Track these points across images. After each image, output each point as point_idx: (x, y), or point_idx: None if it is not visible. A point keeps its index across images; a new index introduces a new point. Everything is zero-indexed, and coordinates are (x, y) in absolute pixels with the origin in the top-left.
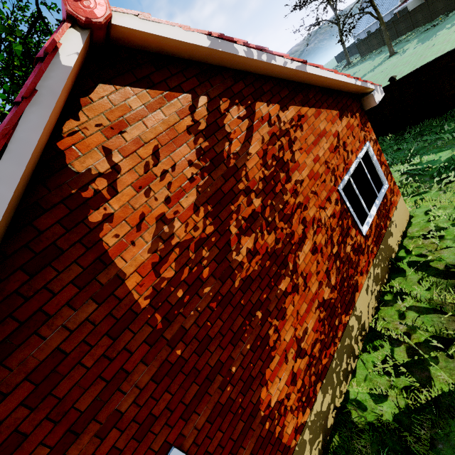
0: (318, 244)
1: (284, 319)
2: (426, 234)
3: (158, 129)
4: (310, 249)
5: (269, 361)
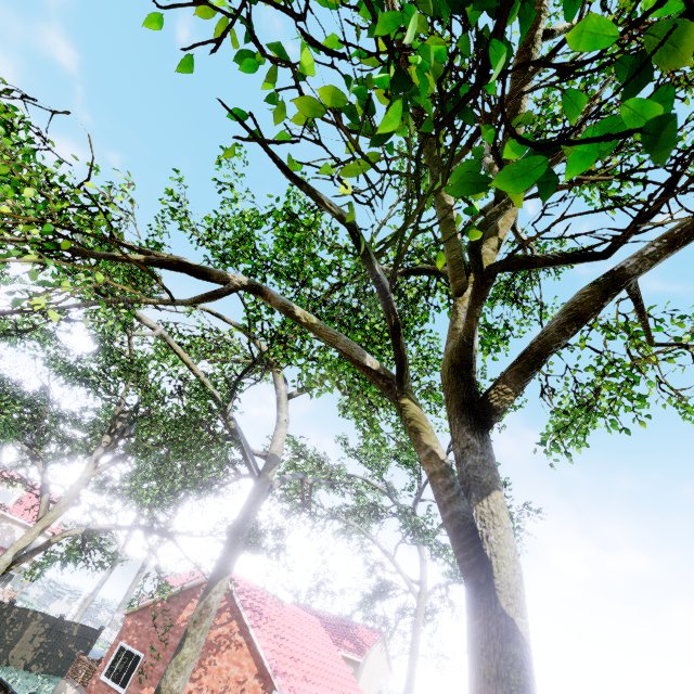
0: None
1: None
2: None
3: None
4: (190, 689)
5: (155, 686)
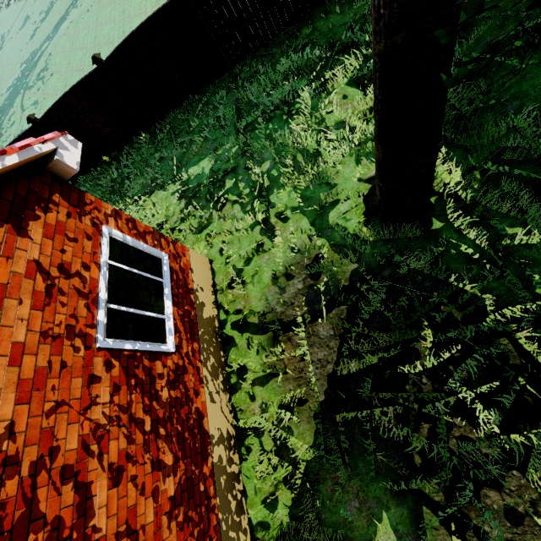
0: (117, 460)
1: None
2: (232, 282)
3: None
4: (109, 487)
5: None
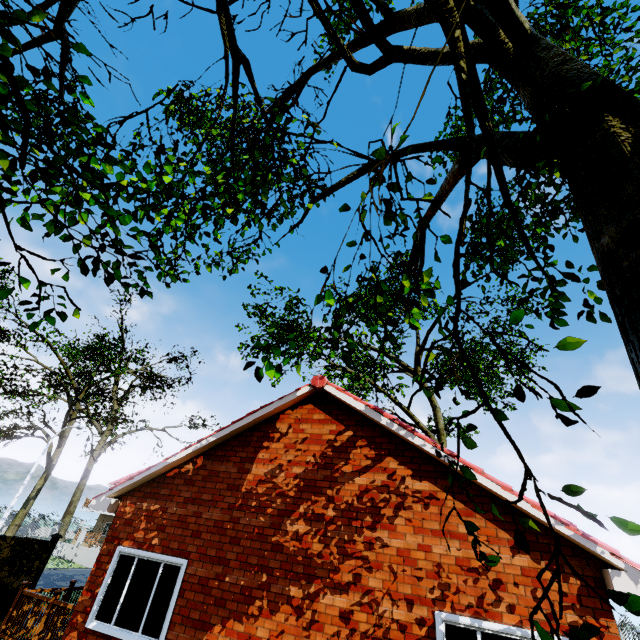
0: (354, 619)
1: (271, 614)
2: None
3: (315, 431)
4: (341, 608)
5: (238, 618)
